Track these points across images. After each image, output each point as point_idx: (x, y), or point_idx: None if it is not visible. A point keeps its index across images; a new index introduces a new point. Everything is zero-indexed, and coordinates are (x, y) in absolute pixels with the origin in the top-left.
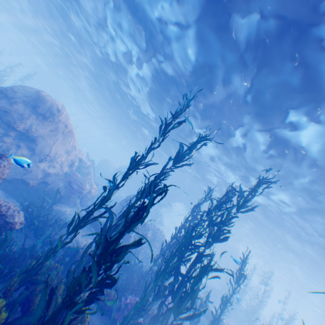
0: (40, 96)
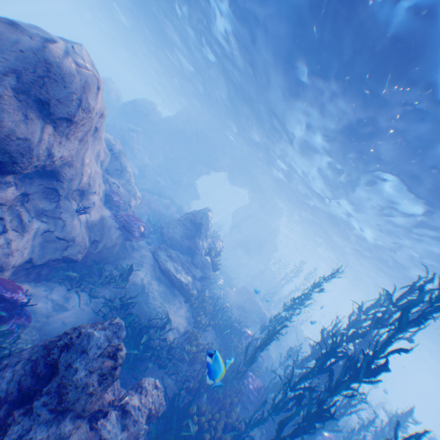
0: (50, 65)
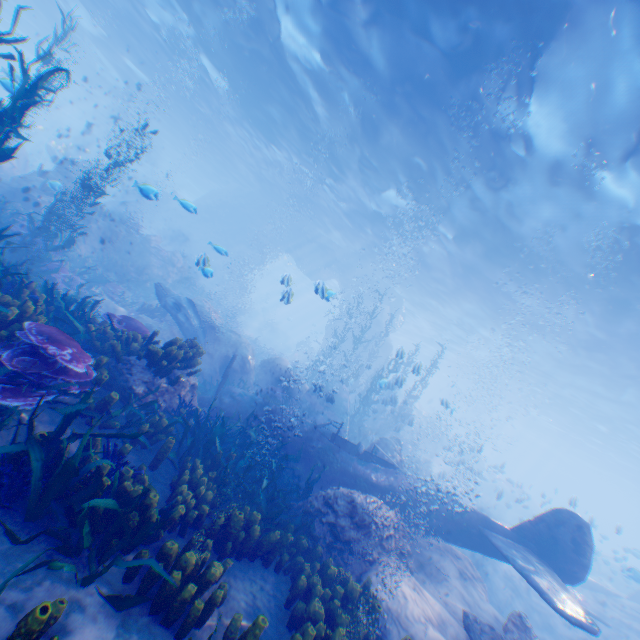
0: None
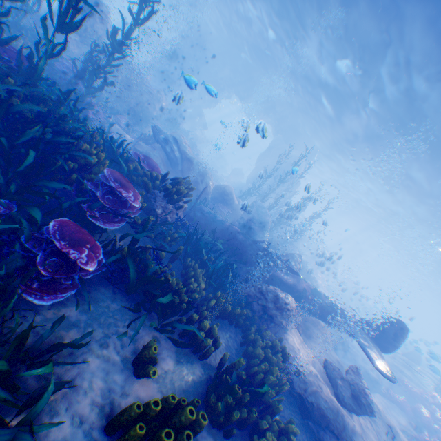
0: None
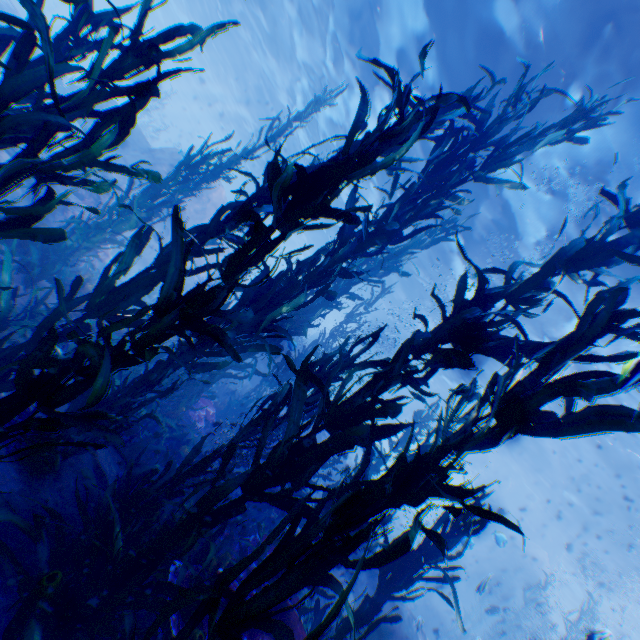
0: None
